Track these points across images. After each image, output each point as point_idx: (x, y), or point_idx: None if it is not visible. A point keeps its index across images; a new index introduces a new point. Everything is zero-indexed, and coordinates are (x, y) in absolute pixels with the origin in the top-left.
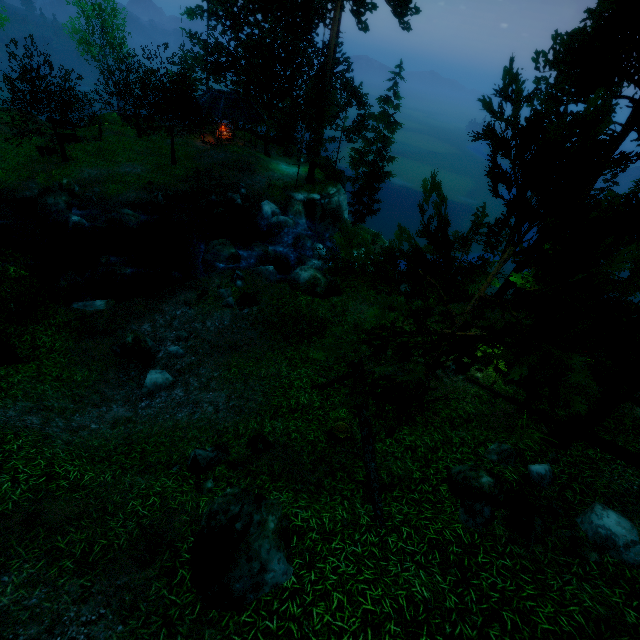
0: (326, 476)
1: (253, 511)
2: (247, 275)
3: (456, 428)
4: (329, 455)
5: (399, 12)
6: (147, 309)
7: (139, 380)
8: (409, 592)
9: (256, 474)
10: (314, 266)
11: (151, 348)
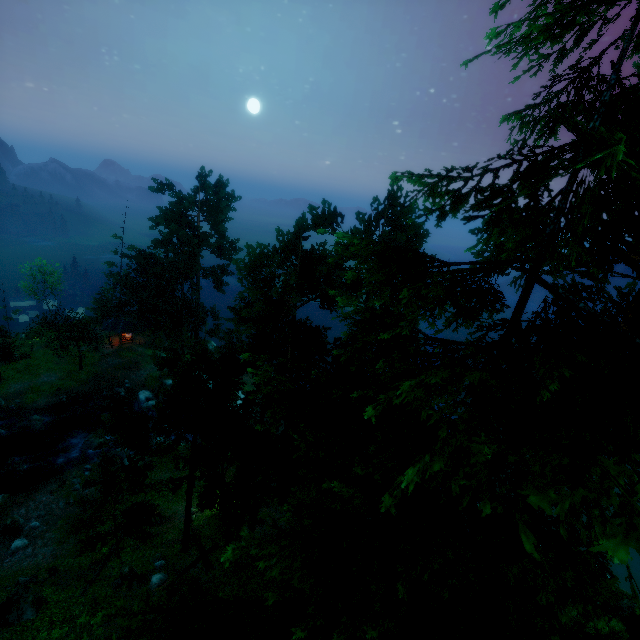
0: (75, 581)
1: (24, 593)
2: (95, 466)
3: (153, 549)
4: (85, 571)
5: (218, 286)
6: (26, 499)
7: (10, 546)
8: (72, 613)
9: (45, 585)
10: (158, 442)
11: (22, 524)
